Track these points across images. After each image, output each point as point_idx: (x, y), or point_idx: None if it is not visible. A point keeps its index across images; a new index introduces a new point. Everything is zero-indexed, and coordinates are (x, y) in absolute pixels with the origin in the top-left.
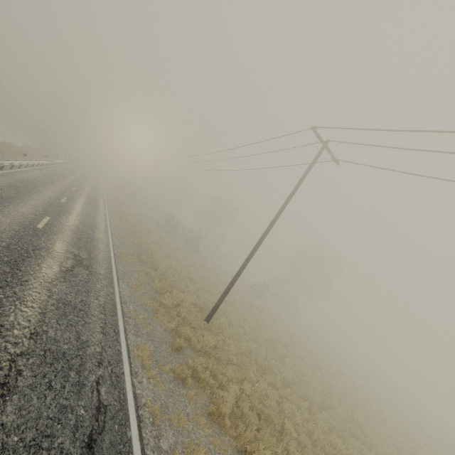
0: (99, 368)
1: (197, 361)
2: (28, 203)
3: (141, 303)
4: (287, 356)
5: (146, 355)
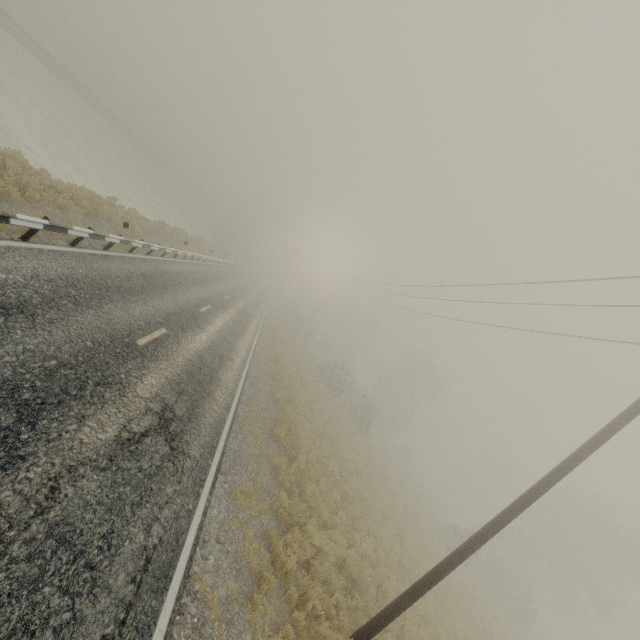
0: None
1: None
2: (150, 303)
3: (237, 548)
4: None
5: None
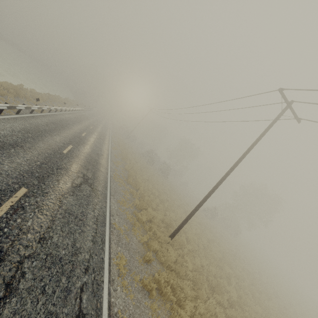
0: (85, 275)
1: (161, 274)
2: (61, 135)
3: (124, 217)
4: (232, 276)
5: (123, 264)
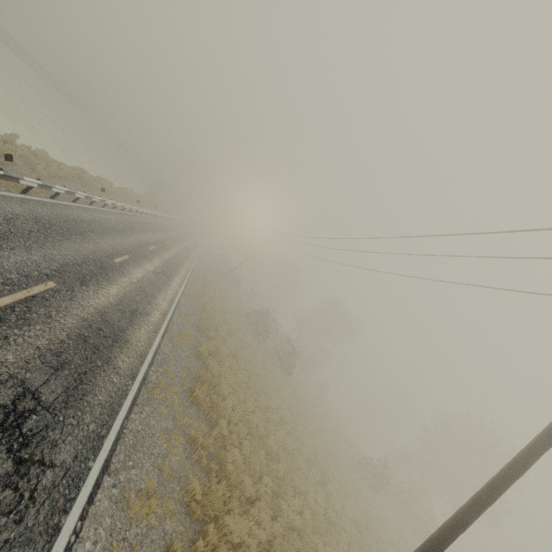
0: None
1: None
2: (38, 251)
3: None
4: None
5: None
